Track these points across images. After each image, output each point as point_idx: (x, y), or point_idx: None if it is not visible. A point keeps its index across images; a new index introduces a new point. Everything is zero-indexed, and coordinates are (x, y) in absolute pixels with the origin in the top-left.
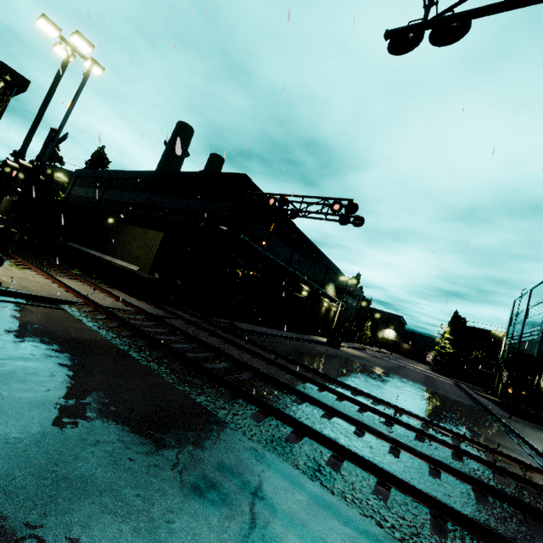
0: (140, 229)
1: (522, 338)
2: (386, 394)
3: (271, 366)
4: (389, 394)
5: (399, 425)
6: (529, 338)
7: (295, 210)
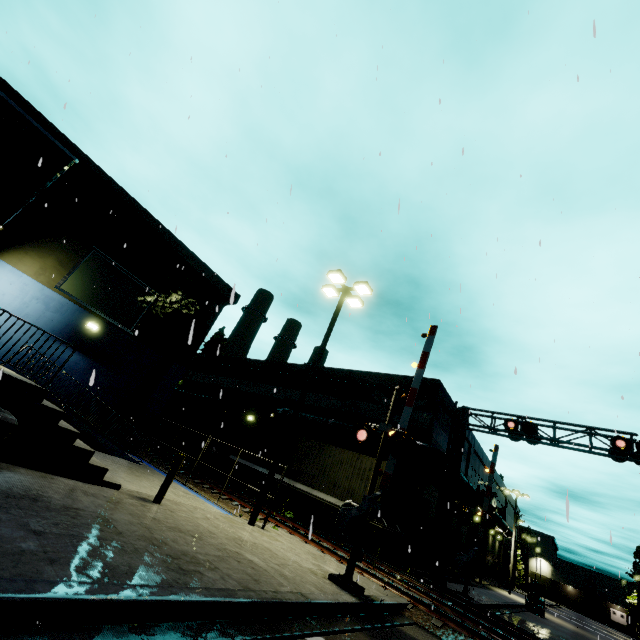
0: (346, 452)
1: None
2: None
3: None
4: None
5: None
6: None
7: (549, 439)
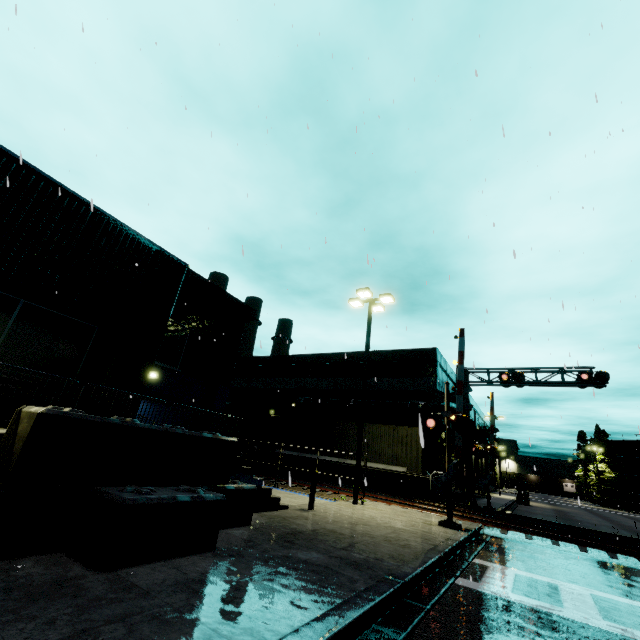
0: (383, 426)
1: None
2: None
3: None
4: None
5: None
6: None
7: (533, 382)
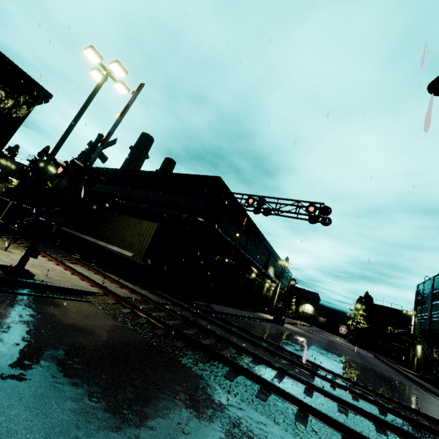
0: (134, 219)
1: (431, 318)
2: (362, 381)
3: (277, 359)
4: (364, 381)
5: (427, 431)
6: (438, 318)
7: (272, 209)
